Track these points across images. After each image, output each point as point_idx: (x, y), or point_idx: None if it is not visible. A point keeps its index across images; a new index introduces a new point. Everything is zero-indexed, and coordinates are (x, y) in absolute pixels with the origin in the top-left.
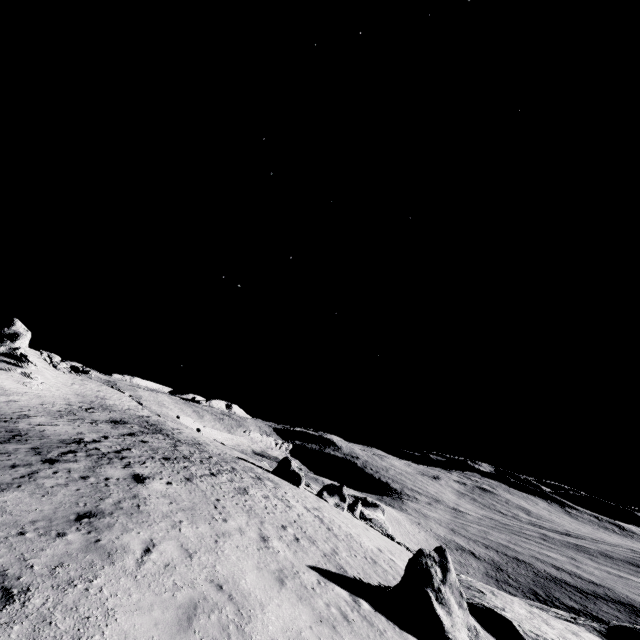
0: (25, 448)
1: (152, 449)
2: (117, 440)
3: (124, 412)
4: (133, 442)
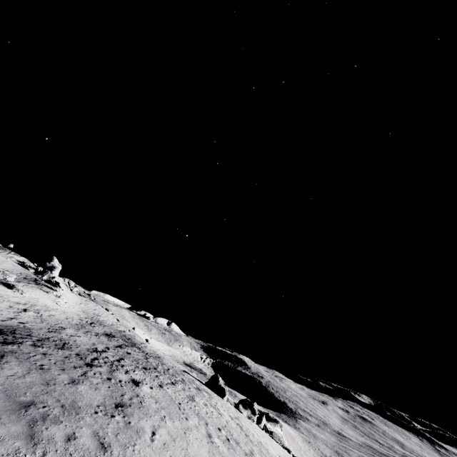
0: (73, 354)
1: (135, 360)
2: (114, 351)
3: (111, 327)
4: (123, 353)
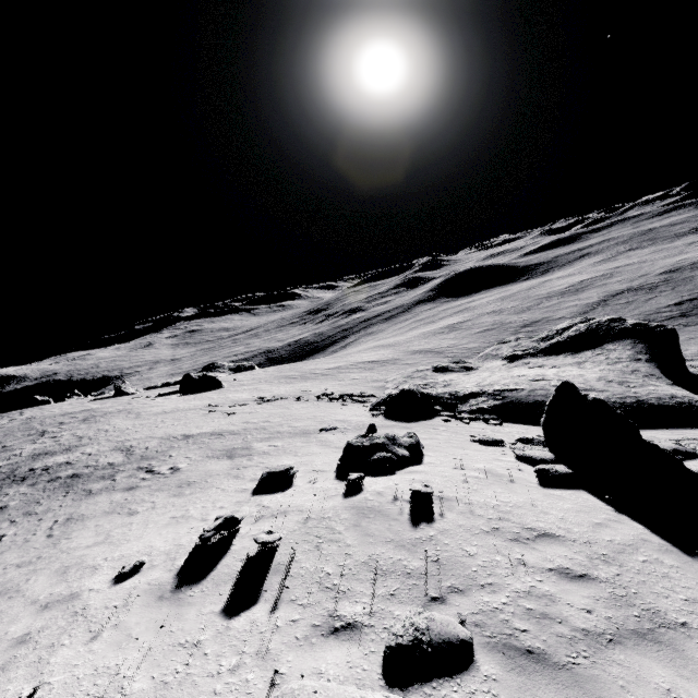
0: None
1: None
2: None
3: None
4: None
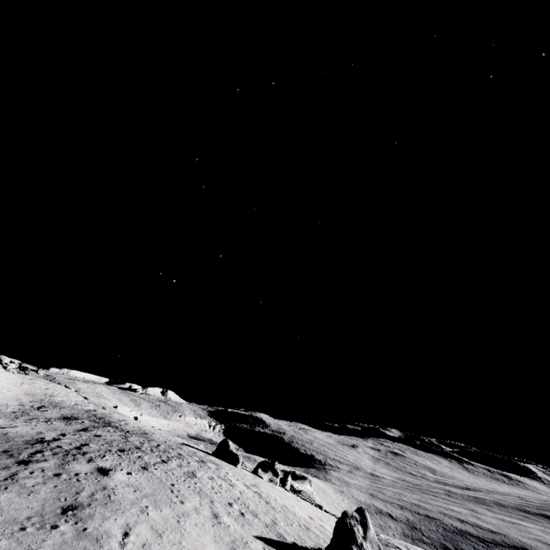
0: None
1: (107, 442)
2: (74, 436)
3: (72, 408)
4: (88, 437)
